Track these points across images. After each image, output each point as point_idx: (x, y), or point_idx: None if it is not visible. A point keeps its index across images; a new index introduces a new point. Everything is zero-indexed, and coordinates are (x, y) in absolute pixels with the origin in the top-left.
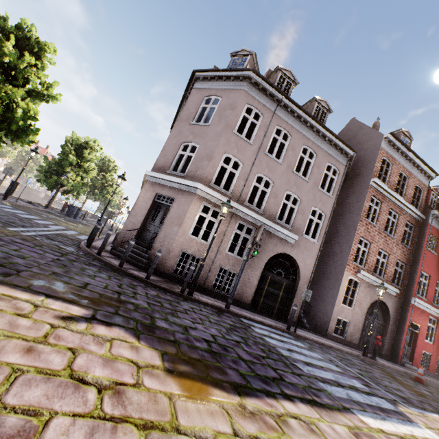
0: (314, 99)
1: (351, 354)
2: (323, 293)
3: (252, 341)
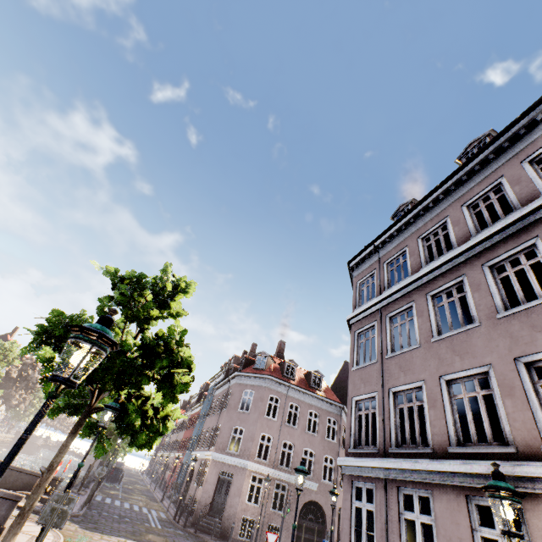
0: (311, 372)
1: None
2: None
3: None
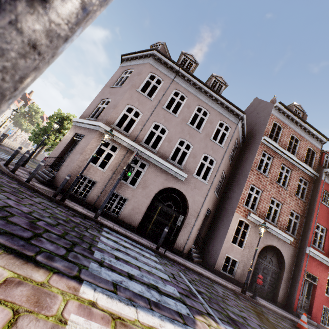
0: (212, 76)
1: (225, 287)
2: (217, 233)
3: (70, 229)
